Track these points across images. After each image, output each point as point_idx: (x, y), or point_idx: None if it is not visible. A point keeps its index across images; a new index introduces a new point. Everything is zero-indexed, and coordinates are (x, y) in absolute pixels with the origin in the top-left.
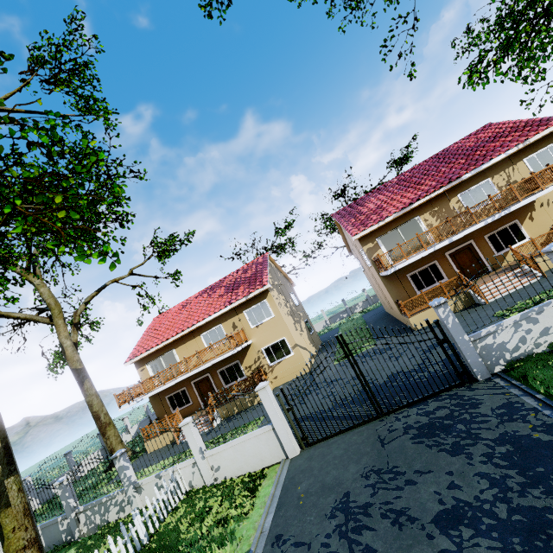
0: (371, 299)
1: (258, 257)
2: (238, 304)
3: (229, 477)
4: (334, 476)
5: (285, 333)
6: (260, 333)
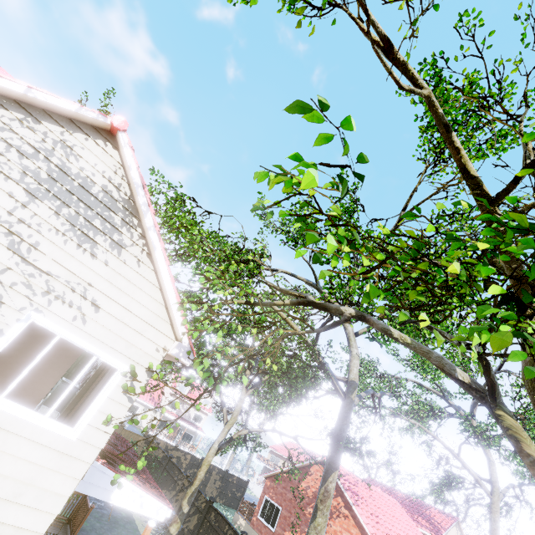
0: None
1: None
2: None
3: (253, 492)
4: None
5: None
6: None
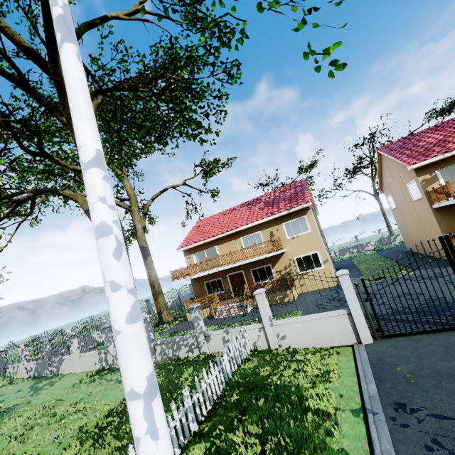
0: (384, 240)
1: (296, 182)
2: (279, 216)
3: (293, 347)
4: (448, 366)
5: (319, 247)
6: (294, 244)
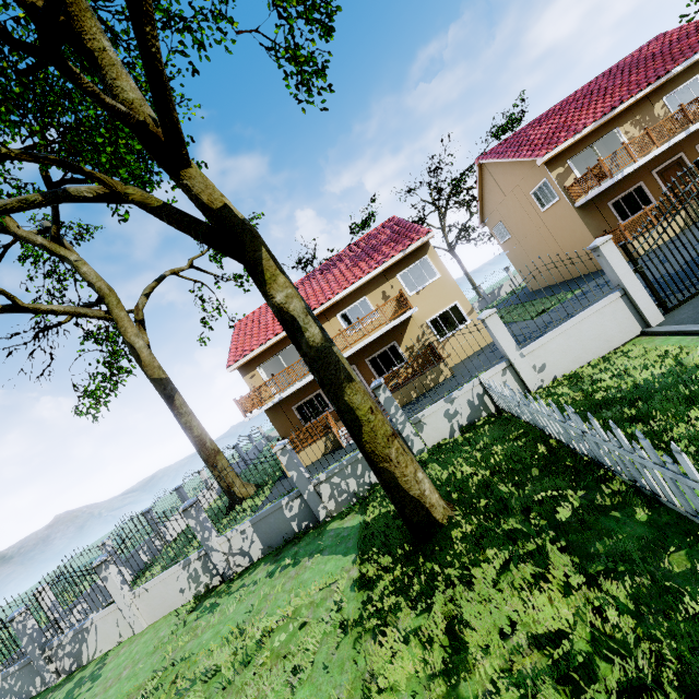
0: (488, 297)
1: (383, 223)
2: (389, 266)
3: (560, 375)
4: None
5: (457, 296)
6: (422, 300)
